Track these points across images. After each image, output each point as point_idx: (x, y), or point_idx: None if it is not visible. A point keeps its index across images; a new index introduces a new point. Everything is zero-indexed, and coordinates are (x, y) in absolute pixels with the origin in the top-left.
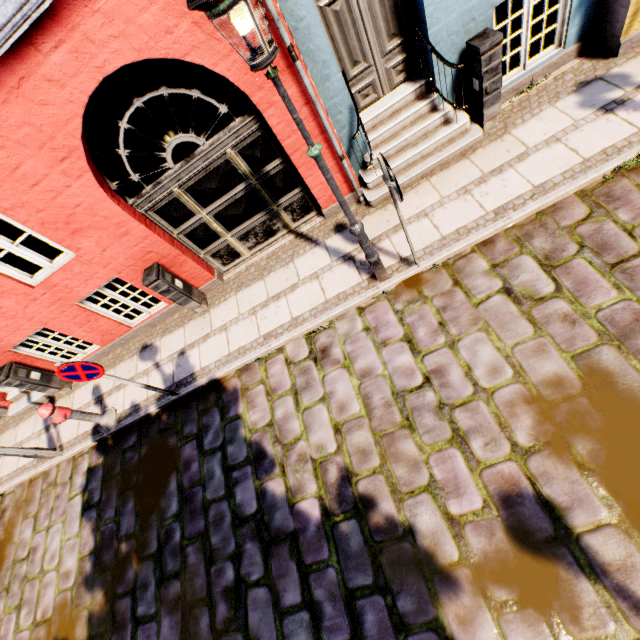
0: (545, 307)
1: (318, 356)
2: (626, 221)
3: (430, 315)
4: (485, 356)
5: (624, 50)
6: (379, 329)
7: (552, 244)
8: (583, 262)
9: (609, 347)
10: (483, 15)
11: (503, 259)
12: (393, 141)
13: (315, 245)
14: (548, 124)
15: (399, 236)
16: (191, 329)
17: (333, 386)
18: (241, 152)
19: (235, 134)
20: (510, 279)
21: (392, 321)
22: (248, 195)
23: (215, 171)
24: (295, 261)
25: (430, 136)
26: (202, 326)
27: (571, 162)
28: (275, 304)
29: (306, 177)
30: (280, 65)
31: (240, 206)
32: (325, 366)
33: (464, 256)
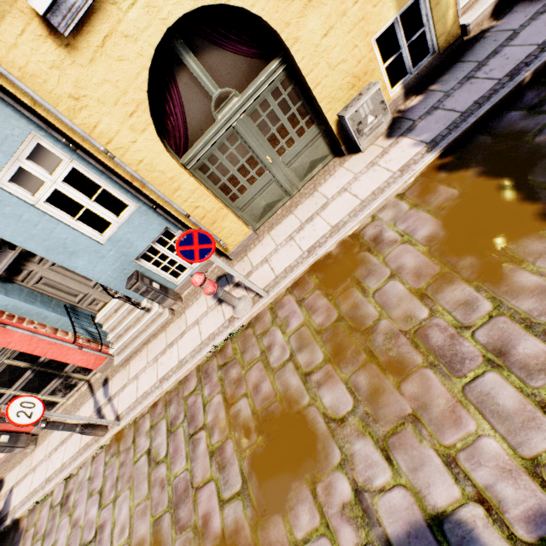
0: (158, 470)
1: (64, 501)
2: (206, 396)
3: (116, 469)
4: (123, 514)
5: (235, 256)
6: (94, 479)
7: (176, 411)
8: (182, 430)
9: (169, 514)
10: (130, 265)
11: (156, 421)
12: (119, 326)
13: (92, 395)
14: (199, 308)
15: (123, 394)
16: (23, 466)
17: (60, 534)
18: (16, 359)
19: (3, 354)
20: (153, 441)
21: (101, 472)
22: (38, 374)
23: (4, 371)
24: (81, 409)
25: (141, 320)
26: (28, 464)
27: (197, 343)
28: (60, 448)
29: (66, 360)
30: (2, 328)
31: (35, 381)
32: (63, 512)
33: (144, 415)
